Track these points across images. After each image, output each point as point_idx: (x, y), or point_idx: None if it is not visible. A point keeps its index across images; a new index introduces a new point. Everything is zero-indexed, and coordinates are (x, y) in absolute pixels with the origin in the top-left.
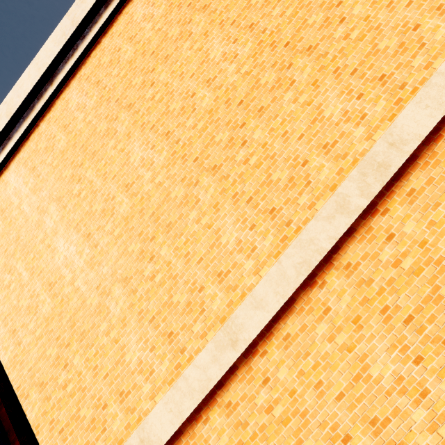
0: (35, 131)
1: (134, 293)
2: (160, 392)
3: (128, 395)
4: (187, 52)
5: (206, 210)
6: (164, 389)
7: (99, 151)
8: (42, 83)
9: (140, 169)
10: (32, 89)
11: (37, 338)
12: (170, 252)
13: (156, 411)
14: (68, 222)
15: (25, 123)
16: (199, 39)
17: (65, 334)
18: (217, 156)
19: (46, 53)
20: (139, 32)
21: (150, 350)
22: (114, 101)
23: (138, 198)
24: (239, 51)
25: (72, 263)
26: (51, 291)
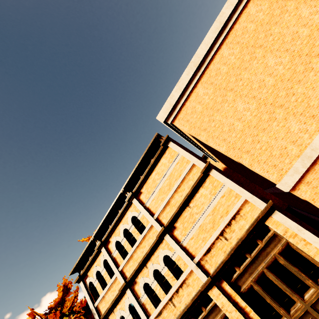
0: (206, 70)
1: (288, 108)
2: (314, 135)
3: (296, 141)
4: (287, 18)
5: (318, 70)
6: (315, 134)
7: (249, 67)
8: (208, 50)
9: (275, 66)
10: (205, 53)
11: (238, 138)
12: (303, 90)
13: (316, 139)
14: (240, 96)
15: (202, 67)
16: (293, 11)
17: (253, 132)
18: (318, 50)
19: (209, 38)
20: (255, 18)
21: (303, 124)
22: (250, 47)
23: (277, 77)
24: (318, 10)
25: (248, 109)
26: (240, 121)
